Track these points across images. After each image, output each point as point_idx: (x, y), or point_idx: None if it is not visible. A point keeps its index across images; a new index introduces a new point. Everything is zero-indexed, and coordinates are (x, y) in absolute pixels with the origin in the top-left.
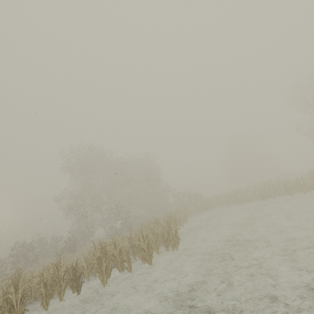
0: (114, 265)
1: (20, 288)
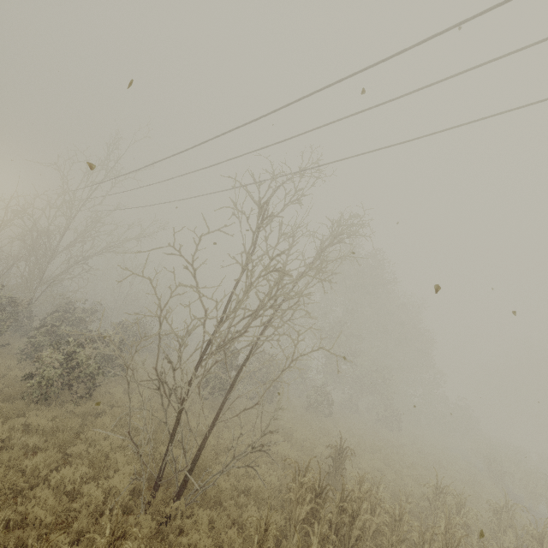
0: None
1: None
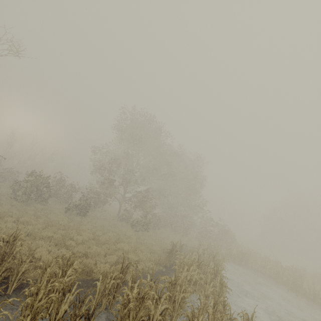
0: None
1: None
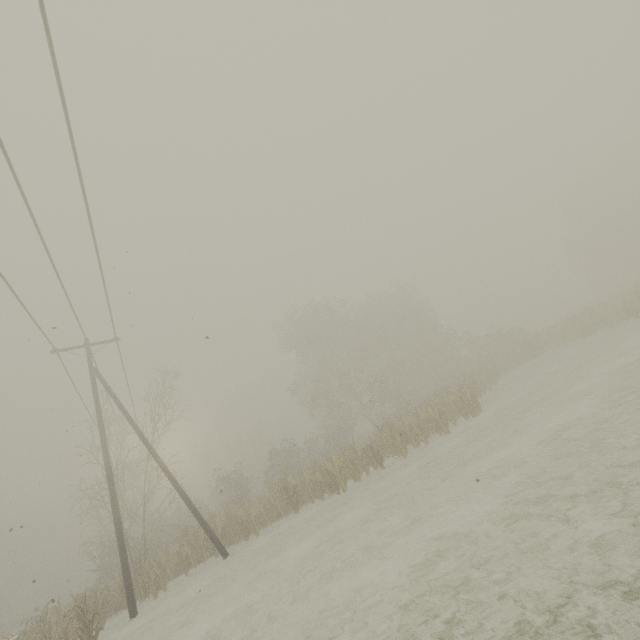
0: (408, 441)
1: (335, 463)
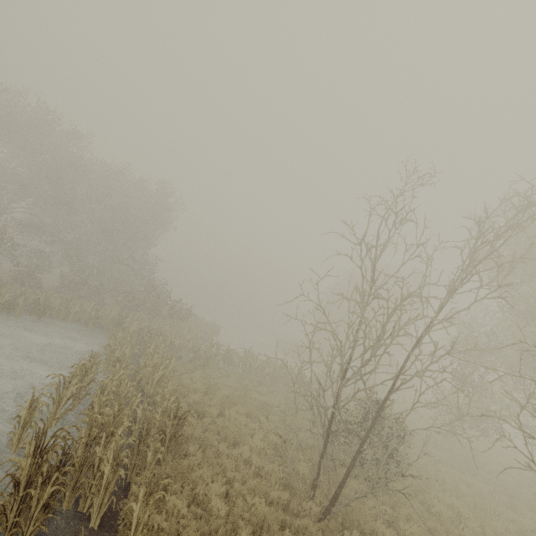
0: None
1: None
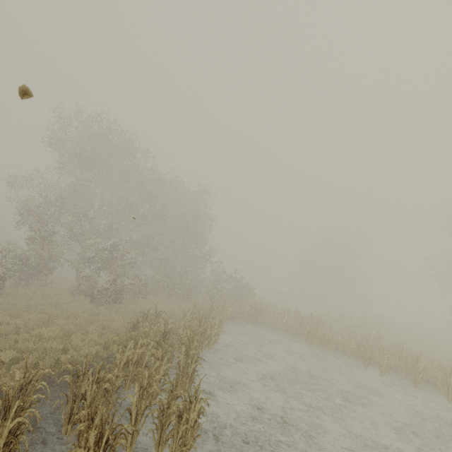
0: None
1: None
